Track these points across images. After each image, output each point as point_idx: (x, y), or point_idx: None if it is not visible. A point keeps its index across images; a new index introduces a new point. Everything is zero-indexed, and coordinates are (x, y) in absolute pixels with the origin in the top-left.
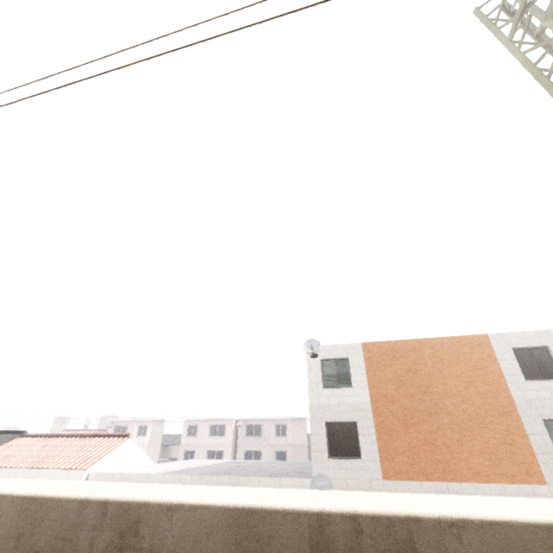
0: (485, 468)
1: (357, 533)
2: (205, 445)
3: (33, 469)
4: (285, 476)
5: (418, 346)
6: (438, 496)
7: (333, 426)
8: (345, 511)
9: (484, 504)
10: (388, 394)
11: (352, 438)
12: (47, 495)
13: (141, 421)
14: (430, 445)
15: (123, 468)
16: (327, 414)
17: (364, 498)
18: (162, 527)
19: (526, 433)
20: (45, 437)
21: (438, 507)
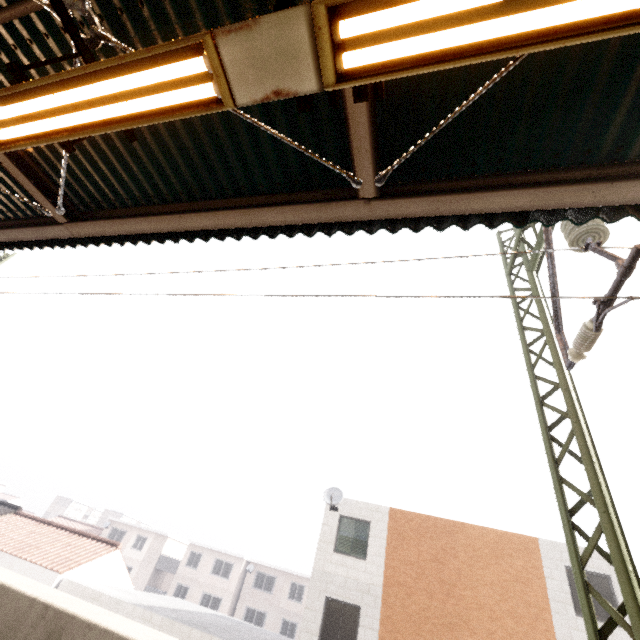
0: None
1: None
2: (203, 584)
3: (11, 556)
4: None
5: (453, 529)
6: None
7: (333, 604)
8: None
9: None
10: (405, 582)
11: (352, 627)
12: (13, 587)
13: (142, 529)
14: None
15: (99, 584)
16: (330, 586)
17: None
18: (77, 639)
19: None
20: (36, 521)
21: None
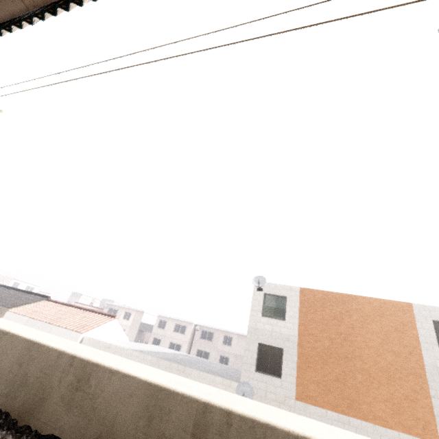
0: (385, 415)
1: (228, 425)
2: (169, 337)
3: (49, 324)
4: (219, 376)
5: (348, 300)
6: (304, 418)
7: (263, 347)
8: (223, 407)
9: (334, 433)
10: (313, 333)
11: (277, 361)
12: (42, 343)
13: (127, 308)
14: (341, 383)
15: (107, 339)
16: (261, 337)
17: (245, 403)
18: (104, 383)
19: (430, 395)
20: (61, 304)
21: (294, 425)
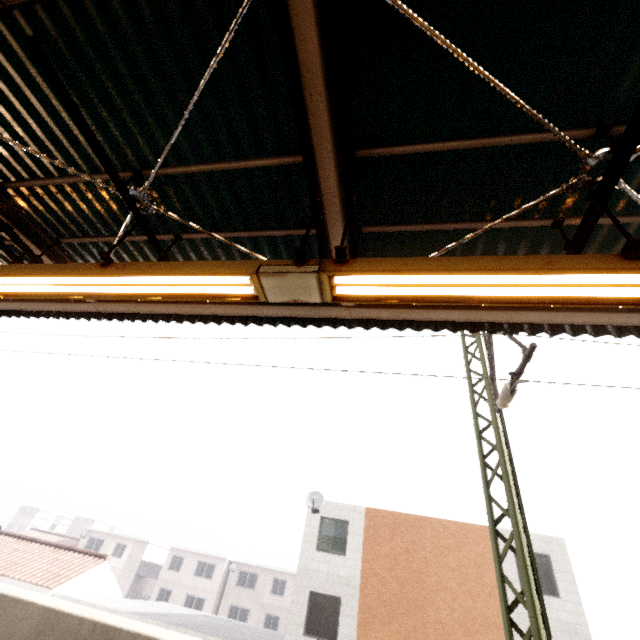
0: None
1: None
2: (186, 586)
3: None
4: None
5: (421, 524)
6: None
7: (316, 597)
8: None
9: None
10: (380, 573)
11: (333, 616)
12: (61, 609)
13: (121, 537)
14: None
15: (89, 596)
16: (314, 581)
17: None
18: None
19: None
20: (18, 539)
21: None
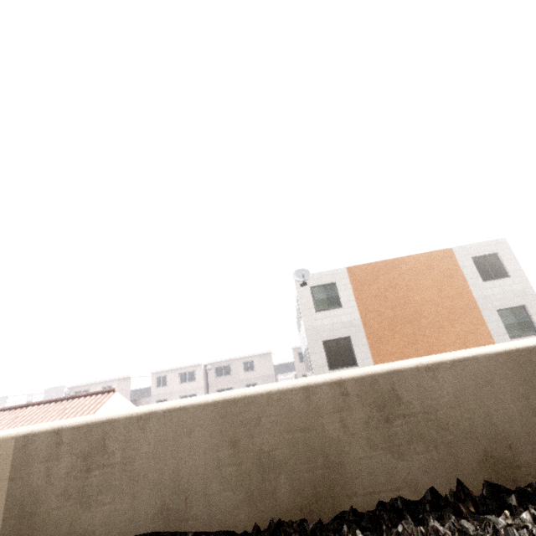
0: None
1: None
2: (177, 392)
3: None
4: None
5: (396, 264)
6: None
7: (329, 343)
8: None
9: None
10: (375, 309)
11: (348, 350)
12: (249, 393)
13: (103, 382)
14: (414, 344)
15: None
16: (323, 334)
17: None
18: (429, 388)
19: (485, 322)
20: (10, 410)
21: None
